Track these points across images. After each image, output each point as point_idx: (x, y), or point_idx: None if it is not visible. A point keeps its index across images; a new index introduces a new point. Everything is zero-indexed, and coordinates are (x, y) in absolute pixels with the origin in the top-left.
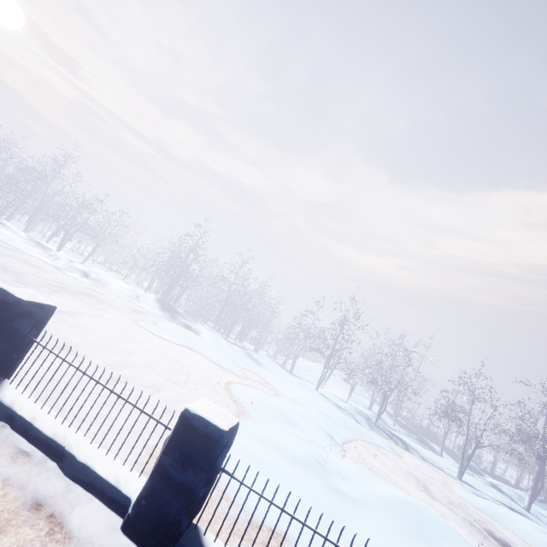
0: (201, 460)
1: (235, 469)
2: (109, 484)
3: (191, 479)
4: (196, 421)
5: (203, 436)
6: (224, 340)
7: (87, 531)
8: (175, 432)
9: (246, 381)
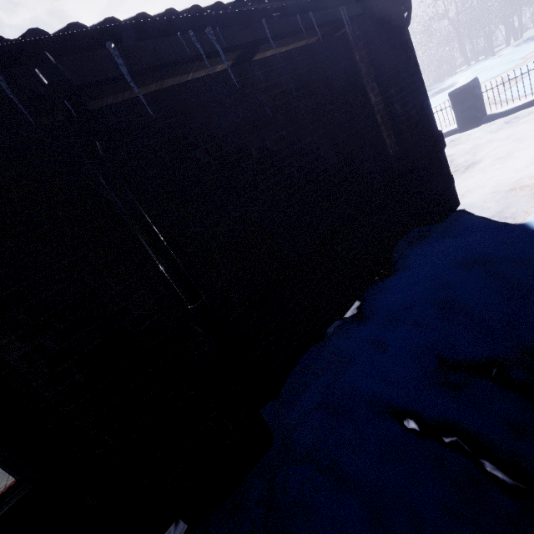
0: (466, 97)
1: (485, 88)
2: (446, 132)
3: (468, 104)
4: (454, 92)
5: (461, 92)
6: (486, 62)
7: (448, 140)
8: (451, 101)
9: (527, 62)
